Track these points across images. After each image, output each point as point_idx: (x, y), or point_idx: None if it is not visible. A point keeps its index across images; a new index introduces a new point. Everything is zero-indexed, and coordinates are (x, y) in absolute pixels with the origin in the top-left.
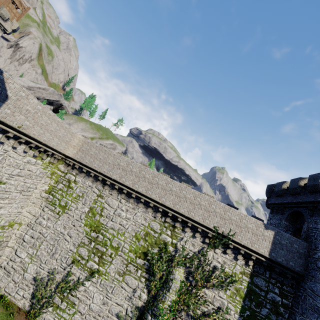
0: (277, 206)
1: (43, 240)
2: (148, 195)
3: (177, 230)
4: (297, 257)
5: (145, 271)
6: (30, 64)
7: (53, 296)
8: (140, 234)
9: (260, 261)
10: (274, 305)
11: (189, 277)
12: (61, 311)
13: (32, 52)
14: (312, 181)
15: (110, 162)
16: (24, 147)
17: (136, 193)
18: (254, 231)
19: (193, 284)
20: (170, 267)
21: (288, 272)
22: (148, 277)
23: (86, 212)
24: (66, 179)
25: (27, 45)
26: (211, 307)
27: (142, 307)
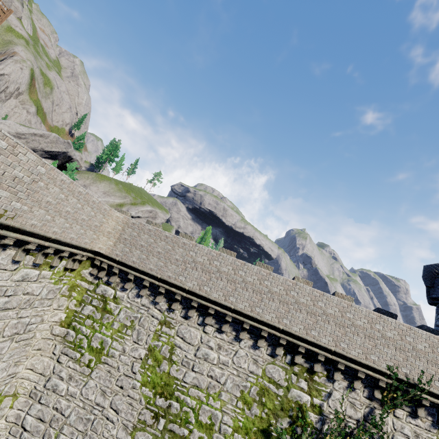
0: None
1: (62, 423)
2: (257, 315)
3: (317, 379)
4: None
5: None
6: (18, 100)
7: None
8: (250, 392)
9: None
10: None
11: None
12: None
13: (20, 81)
14: None
15: (177, 257)
16: (13, 252)
17: (234, 313)
18: None
19: None
20: None
21: None
22: None
23: (142, 358)
24: (98, 296)
25: (11, 71)
26: None
27: None
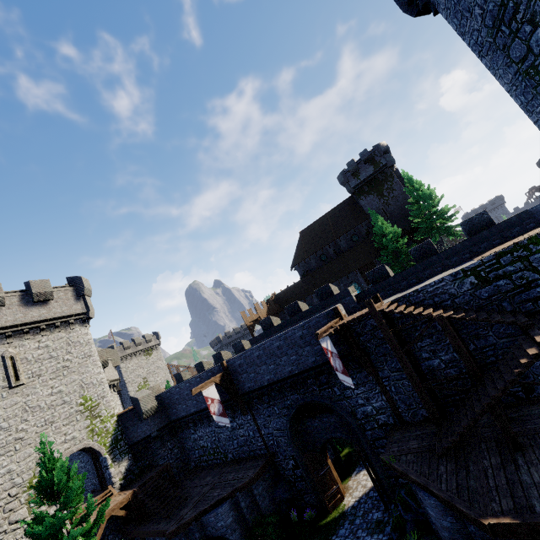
0: None
1: None
2: None
3: None
4: None
5: None
6: None
7: None
8: None
9: None
10: None
11: None
12: None
13: None
14: None
15: None
16: None
17: None
18: None
19: None
20: None
21: None
22: None
23: None
24: None
25: None
26: None
27: None
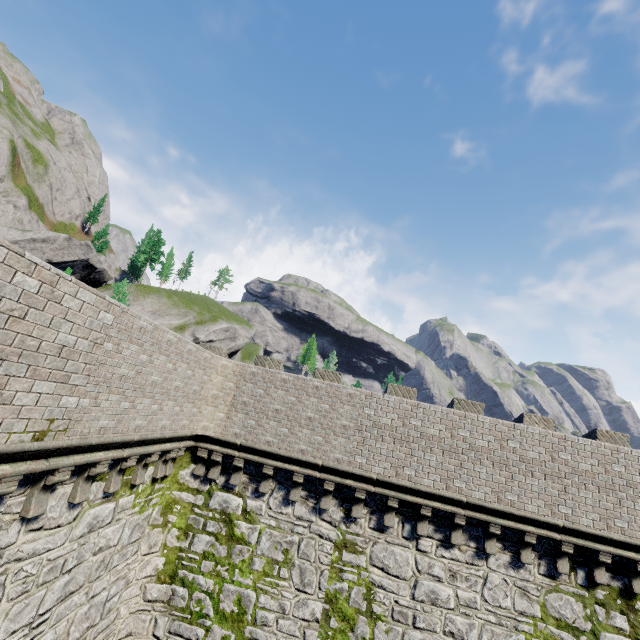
0: None
1: None
2: (511, 507)
3: None
4: None
5: None
6: None
7: None
8: None
9: None
10: None
11: None
12: None
13: None
14: None
15: (344, 423)
16: (67, 488)
17: (467, 508)
18: None
19: None
20: None
21: None
22: None
23: (318, 619)
24: (216, 514)
25: None
26: None
27: None
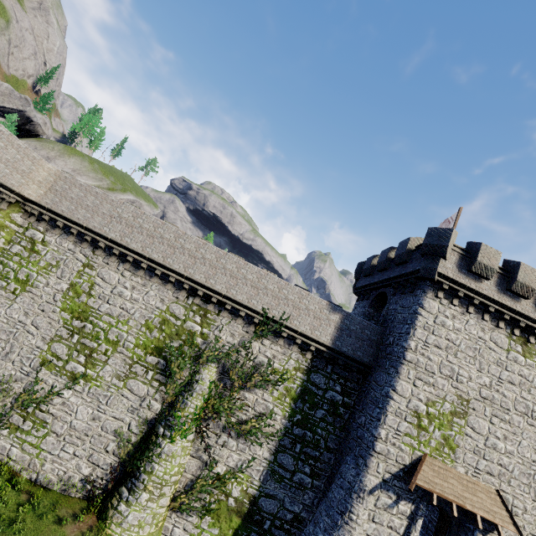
0: (364, 289)
1: None
2: (168, 264)
3: (210, 316)
4: (367, 346)
5: (159, 373)
6: None
7: (9, 414)
8: (153, 321)
9: (321, 353)
10: (332, 406)
11: (223, 377)
12: (23, 434)
13: None
14: (400, 249)
15: (105, 212)
16: None
17: (149, 261)
18: (317, 314)
19: (228, 386)
20: (197, 366)
21: (354, 364)
22: (163, 380)
23: (64, 291)
24: (27, 238)
25: None
26: (252, 413)
27: (153, 419)
